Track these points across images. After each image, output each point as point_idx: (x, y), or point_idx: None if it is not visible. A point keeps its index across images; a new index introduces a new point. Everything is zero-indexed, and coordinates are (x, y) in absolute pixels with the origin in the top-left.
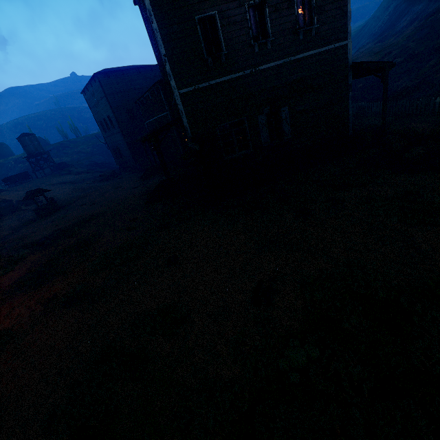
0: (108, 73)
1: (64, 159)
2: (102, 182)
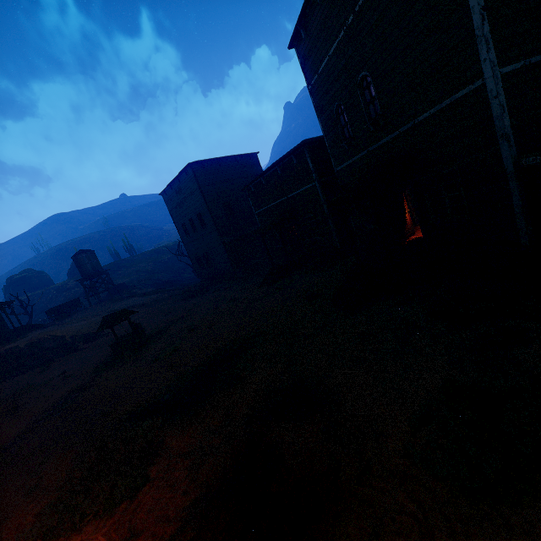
0: (203, 163)
1: (120, 281)
2: (187, 300)
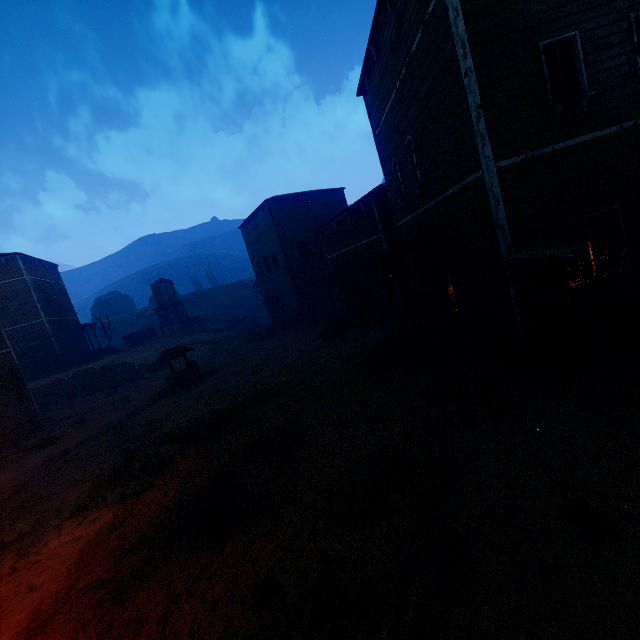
0: (281, 199)
1: (196, 314)
2: (252, 342)
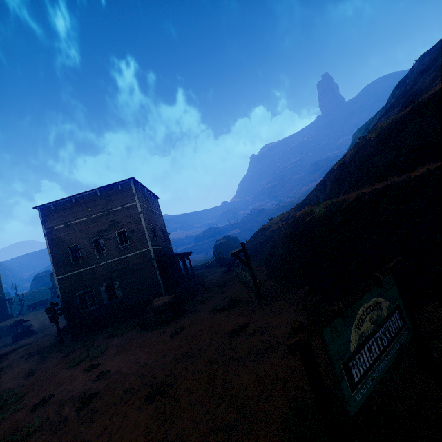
0: None
1: None
2: None
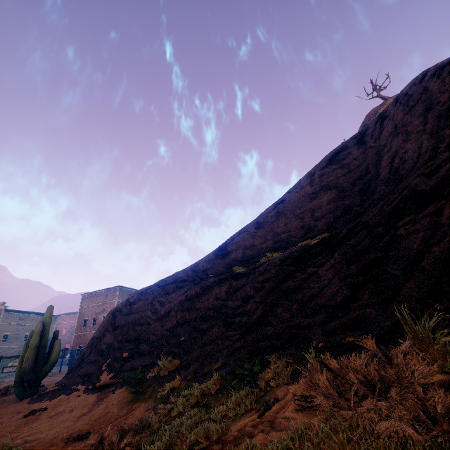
0: None
1: None
2: None
